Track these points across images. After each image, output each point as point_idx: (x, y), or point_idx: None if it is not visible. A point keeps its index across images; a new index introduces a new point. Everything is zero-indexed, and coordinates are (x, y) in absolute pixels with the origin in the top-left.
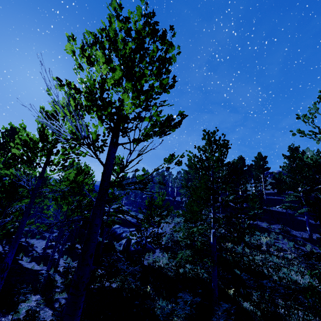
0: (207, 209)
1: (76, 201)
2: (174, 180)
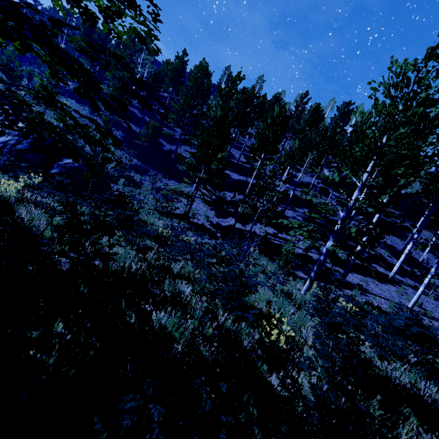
0: None
1: None
2: None
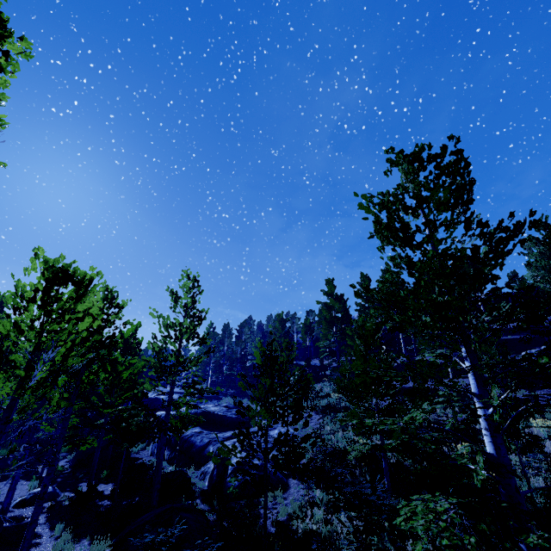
0: (457, 345)
1: (44, 363)
2: (303, 326)
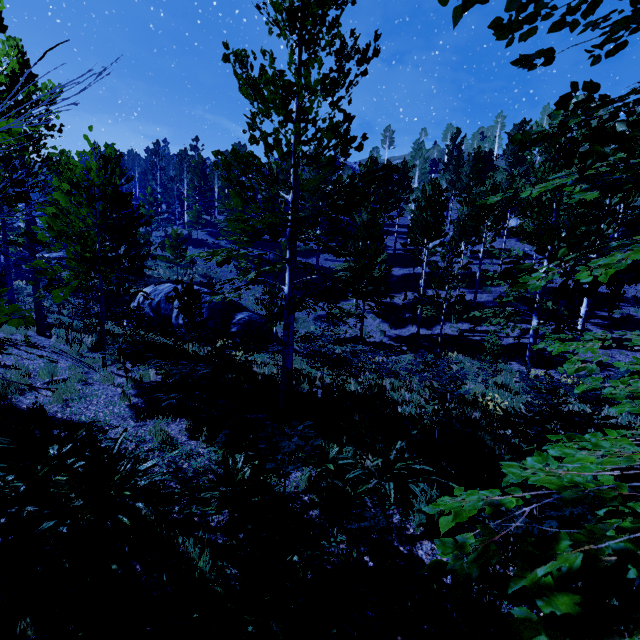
0: None
1: None
2: (144, 176)
